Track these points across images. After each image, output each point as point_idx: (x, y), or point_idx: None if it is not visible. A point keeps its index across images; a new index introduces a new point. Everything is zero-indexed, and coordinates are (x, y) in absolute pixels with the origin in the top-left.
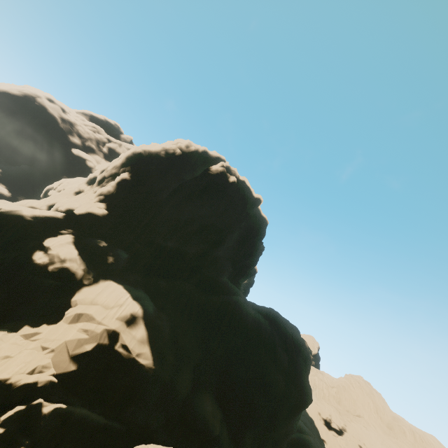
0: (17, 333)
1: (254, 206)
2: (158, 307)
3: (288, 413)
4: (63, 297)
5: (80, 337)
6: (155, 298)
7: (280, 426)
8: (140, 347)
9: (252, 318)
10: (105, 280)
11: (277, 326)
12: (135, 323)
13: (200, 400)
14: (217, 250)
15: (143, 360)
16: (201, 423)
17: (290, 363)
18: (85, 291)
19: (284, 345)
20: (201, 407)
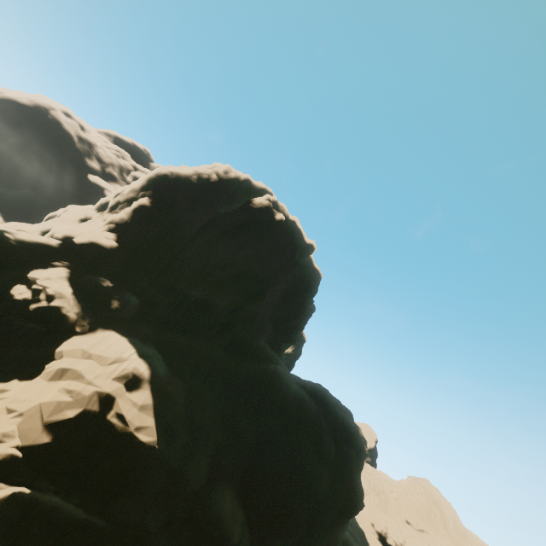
0: None
1: (305, 254)
2: (172, 370)
3: (332, 520)
4: (45, 347)
5: (60, 399)
6: (169, 358)
7: (320, 537)
8: (141, 419)
9: (293, 395)
10: (105, 329)
11: (325, 407)
12: (138, 387)
13: (217, 495)
14: (255, 304)
15: (144, 437)
16: (216, 526)
17: (338, 455)
18: (75, 341)
19: (332, 431)
20: (217, 505)
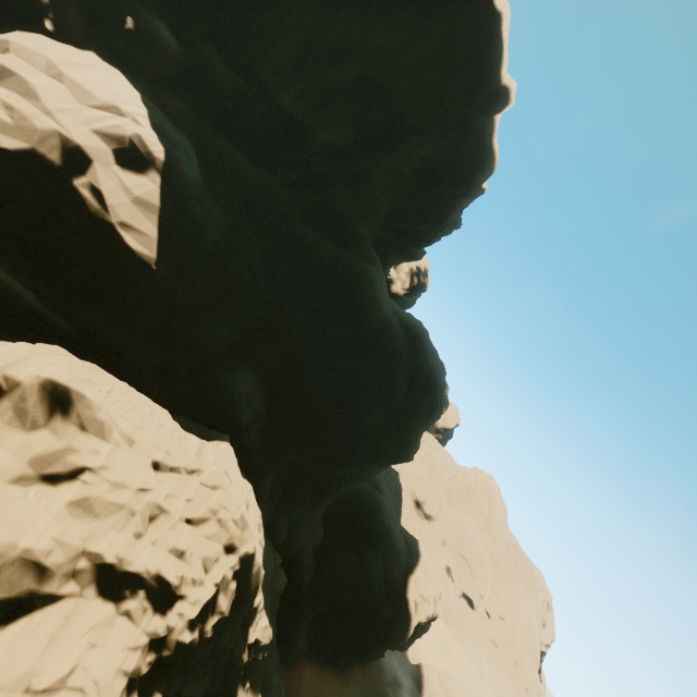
0: None
1: (488, 109)
2: (211, 191)
3: (368, 456)
4: None
5: None
6: (211, 172)
7: (347, 464)
8: (134, 216)
9: (380, 314)
10: (104, 60)
11: (415, 348)
12: (139, 171)
13: (236, 371)
14: (372, 157)
15: (134, 242)
16: (223, 398)
17: (406, 400)
18: (39, 40)
19: (411, 374)
20: (231, 380)
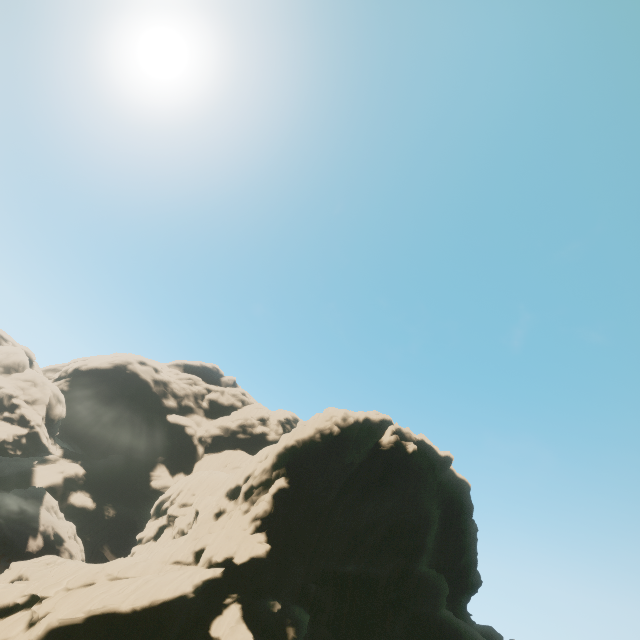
0: None
1: (444, 469)
2: None
3: None
4: None
5: None
6: None
7: None
8: None
9: None
10: None
11: None
12: None
13: None
14: (420, 562)
15: None
16: None
17: None
18: None
19: None
20: None
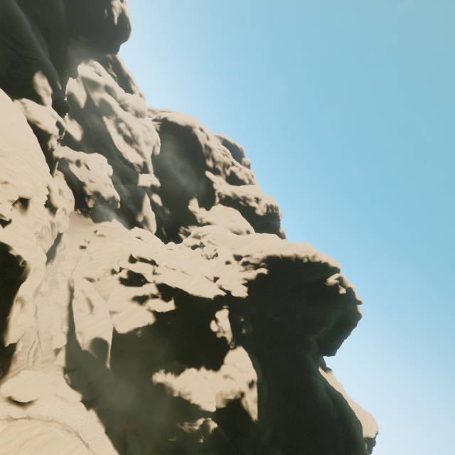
0: (200, 370)
1: (353, 305)
2: (263, 372)
3: None
4: (220, 354)
5: (228, 387)
6: (261, 364)
7: None
8: (253, 404)
9: (323, 401)
10: (239, 345)
11: (343, 415)
12: (252, 386)
13: (274, 450)
14: (311, 336)
15: (254, 414)
16: None
17: None
18: (230, 354)
19: (345, 437)
20: None
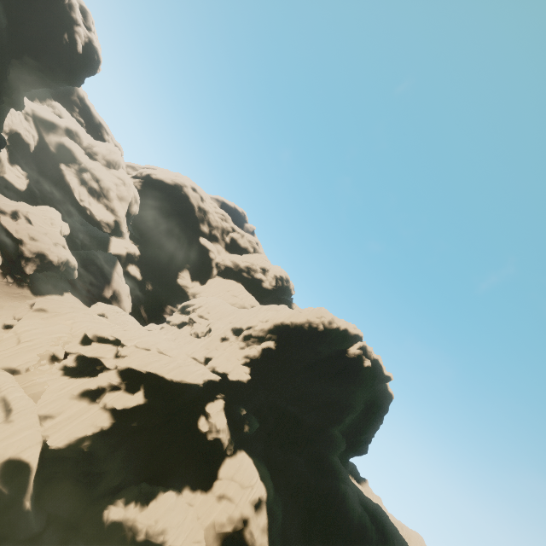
0: (182, 494)
1: (382, 382)
2: (275, 486)
3: None
4: (212, 465)
5: (224, 514)
6: (273, 474)
7: None
8: (262, 536)
9: (358, 518)
10: (240, 450)
11: (384, 536)
12: (260, 508)
13: None
14: (335, 428)
15: None
16: None
17: None
18: (228, 463)
19: None
20: None
